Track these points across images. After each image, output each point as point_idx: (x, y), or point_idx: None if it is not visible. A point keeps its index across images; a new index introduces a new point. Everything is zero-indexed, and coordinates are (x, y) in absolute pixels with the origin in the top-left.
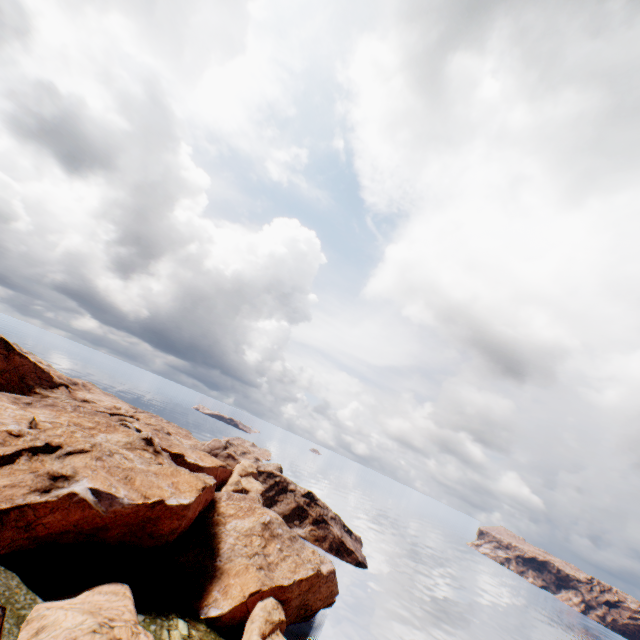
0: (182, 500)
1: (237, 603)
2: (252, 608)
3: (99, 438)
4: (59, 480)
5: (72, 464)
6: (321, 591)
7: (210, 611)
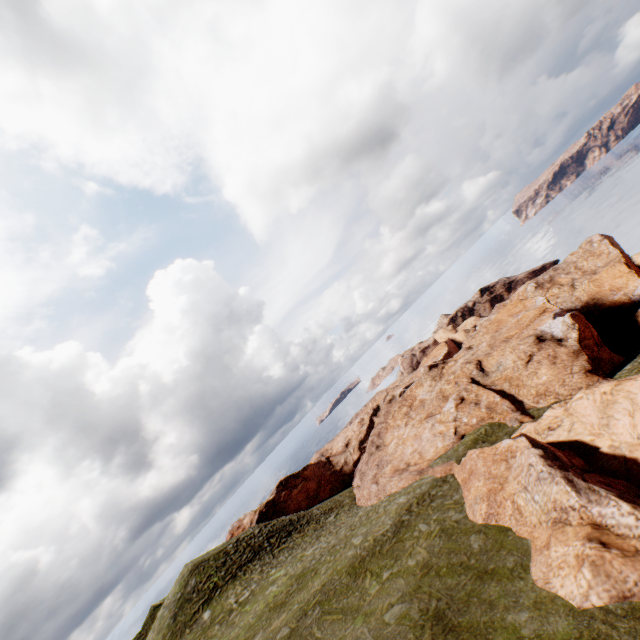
0: (539, 300)
1: (635, 276)
2: (638, 270)
3: (426, 397)
4: (543, 339)
5: (516, 344)
6: (615, 244)
7: (638, 294)
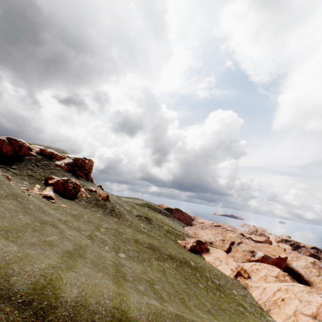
0: (283, 255)
1: None
2: None
3: None
4: (252, 252)
5: (248, 247)
6: None
7: None
